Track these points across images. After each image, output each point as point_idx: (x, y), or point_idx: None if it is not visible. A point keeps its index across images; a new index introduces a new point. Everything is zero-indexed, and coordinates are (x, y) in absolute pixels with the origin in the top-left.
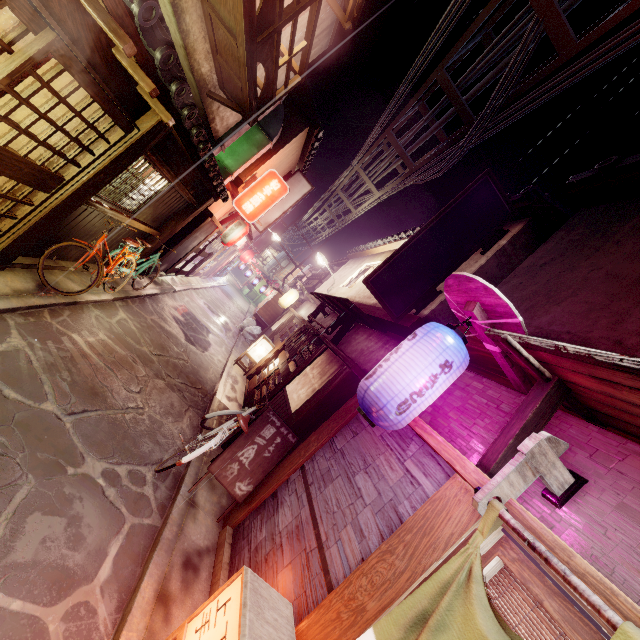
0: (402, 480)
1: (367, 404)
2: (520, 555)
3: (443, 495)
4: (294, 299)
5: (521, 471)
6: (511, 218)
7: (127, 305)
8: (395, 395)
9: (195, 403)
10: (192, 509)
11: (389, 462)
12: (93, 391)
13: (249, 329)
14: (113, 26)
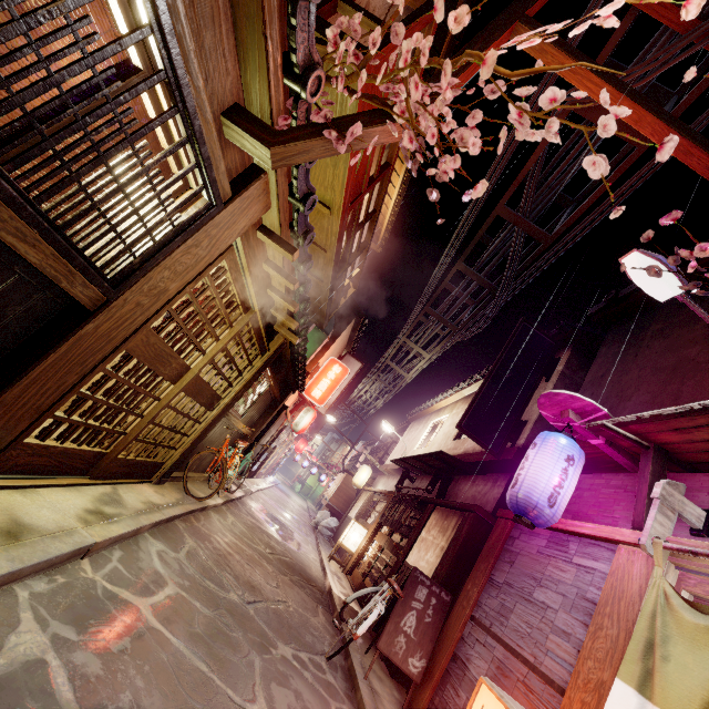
0: (578, 574)
1: (523, 506)
2: (697, 579)
3: (618, 564)
4: (368, 476)
5: (662, 512)
6: (557, 348)
7: (229, 509)
8: (542, 492)
9: (319, 600)
10: (376, 696)
11: (558, 567)
12: (250, 584)
13: (325, 522)
14: (288, 300)
